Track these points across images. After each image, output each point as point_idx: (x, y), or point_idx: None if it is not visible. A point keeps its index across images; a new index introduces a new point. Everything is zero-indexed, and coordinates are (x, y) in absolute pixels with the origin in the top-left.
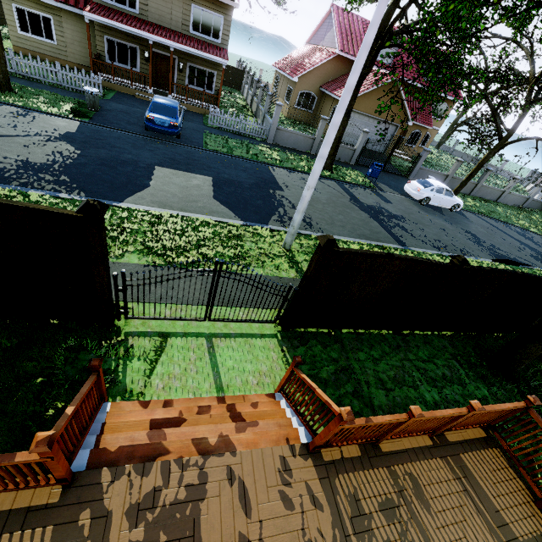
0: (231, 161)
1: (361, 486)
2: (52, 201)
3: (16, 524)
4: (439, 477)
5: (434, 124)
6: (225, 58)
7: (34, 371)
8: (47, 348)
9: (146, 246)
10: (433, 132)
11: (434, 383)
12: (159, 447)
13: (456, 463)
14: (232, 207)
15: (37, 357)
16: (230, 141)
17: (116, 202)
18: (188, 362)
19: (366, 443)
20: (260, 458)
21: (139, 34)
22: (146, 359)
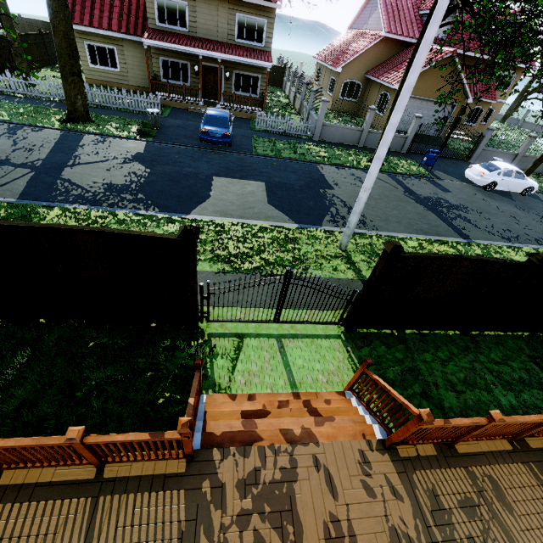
0: (280, 163)
1: (438, 483)
2: (135, 218)
3: (159, 486)
4: (521, 481)
5: (498, 97)
6: (269, 61)
7: (144, 366)
8: (150, 347)
9: (214, 254)
10: (497, 106)
11: (509, 386)
12: (254, 434)
13: (539, 470)
14: (286, 210)
15: (146, 355)
16: (277, 142)
17: (184, 215)
18: (263, 361)
19: (441, 443)
20: (340, 450)
21: (190, 51)
22: (227, 357)
